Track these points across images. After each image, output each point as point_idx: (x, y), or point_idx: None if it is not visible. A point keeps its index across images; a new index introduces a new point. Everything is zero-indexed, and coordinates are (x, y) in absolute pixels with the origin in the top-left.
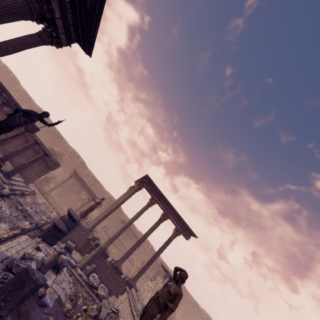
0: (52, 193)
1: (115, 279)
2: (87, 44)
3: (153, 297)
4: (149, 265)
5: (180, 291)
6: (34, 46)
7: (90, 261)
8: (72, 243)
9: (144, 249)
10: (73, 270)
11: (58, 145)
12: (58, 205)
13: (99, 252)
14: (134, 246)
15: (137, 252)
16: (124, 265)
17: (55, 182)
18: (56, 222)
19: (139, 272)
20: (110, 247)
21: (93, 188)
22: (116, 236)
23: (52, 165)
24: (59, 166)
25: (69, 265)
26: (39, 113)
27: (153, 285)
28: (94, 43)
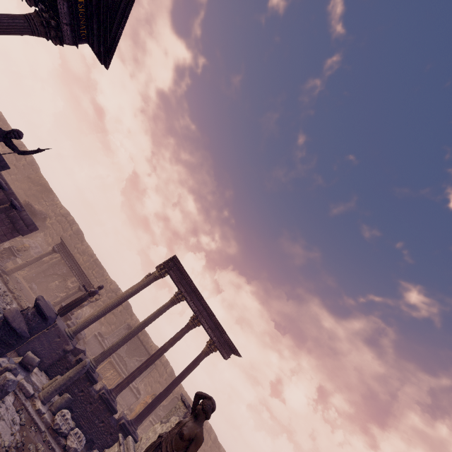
0: (19, 274)
1: (103, 421)
2: (104, 48)
3: (153, 444)
4: (162, 398)
5: (200, 432)
6: (17, 32)
7: (62, 388)
8: (35, 356)
9: (159, 375)
10: (27, 403)
11: (42, 201)
12: (24, 295)
13: (79, 373)
14: (142, 366)
15: (147, 378)
16: (124, 399)
17: (27, 258)
18: (10, 316)
19: (144, 410)
20: (104, 368)
21: (89, 273)
22: (114, 348)
23: (22, 226)
24: (34, 230)
25: (21, 393)
26: (4, 130)
27: (163, 430)
28: (114, 49)
